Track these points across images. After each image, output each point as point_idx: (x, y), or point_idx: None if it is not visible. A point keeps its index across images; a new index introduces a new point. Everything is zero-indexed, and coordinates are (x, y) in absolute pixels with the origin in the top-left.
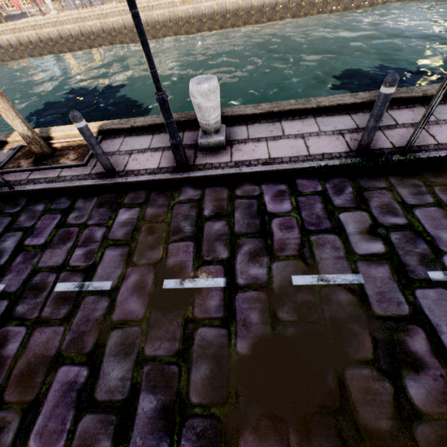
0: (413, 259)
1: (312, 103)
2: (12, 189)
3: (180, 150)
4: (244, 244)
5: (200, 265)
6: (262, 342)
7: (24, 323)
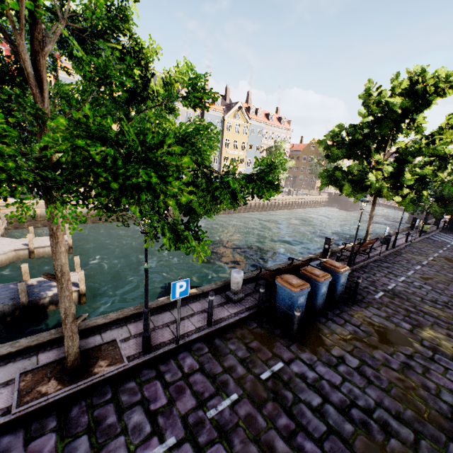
0: (435, 251)
1: (381, 236)
2: (379, 256)
3: (396, 242)
4: (423, 254)
5: (426, 257)
6: (445, 260)
7: (431, 267)
